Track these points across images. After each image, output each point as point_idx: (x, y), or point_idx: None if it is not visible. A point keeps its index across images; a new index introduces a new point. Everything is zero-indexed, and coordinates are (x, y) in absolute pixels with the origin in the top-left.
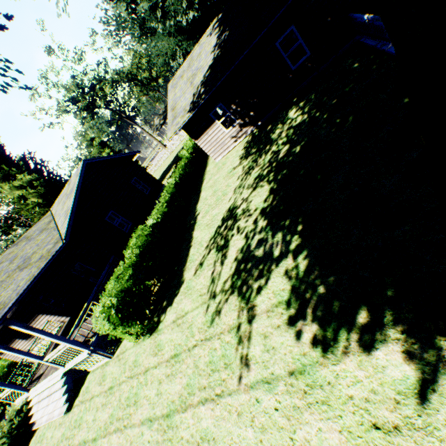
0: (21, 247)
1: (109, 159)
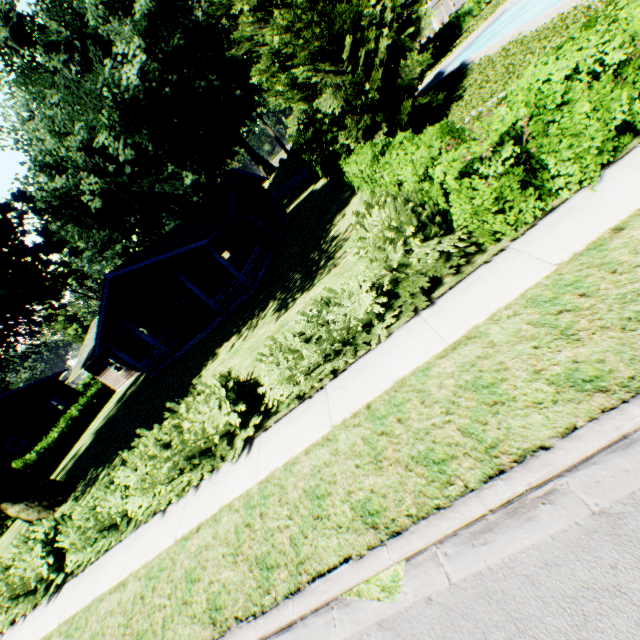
0: None
1: (29, 386)
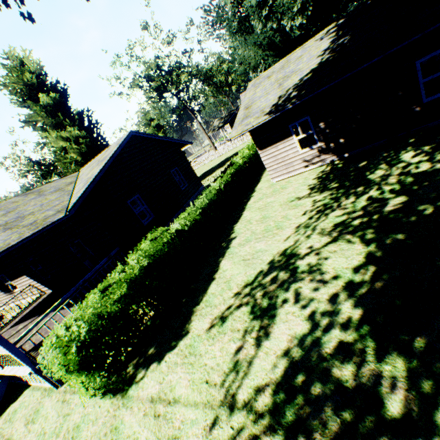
0: (27, 200)
1: (158, 140)
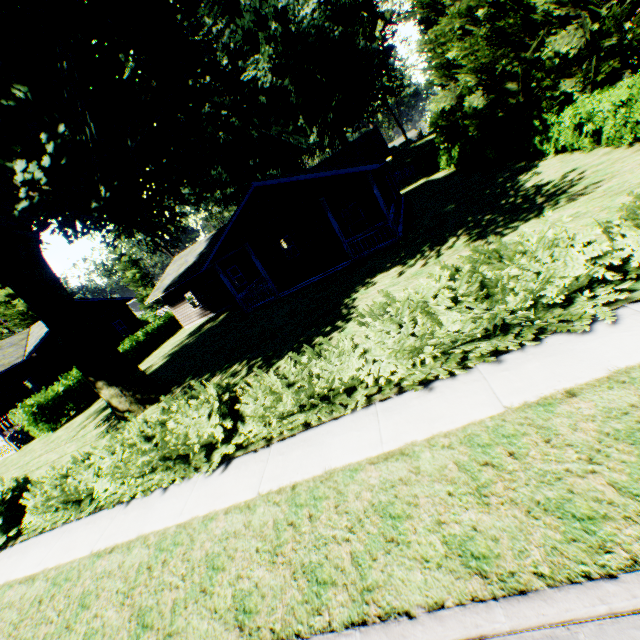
0: None
1: (102, 300)
